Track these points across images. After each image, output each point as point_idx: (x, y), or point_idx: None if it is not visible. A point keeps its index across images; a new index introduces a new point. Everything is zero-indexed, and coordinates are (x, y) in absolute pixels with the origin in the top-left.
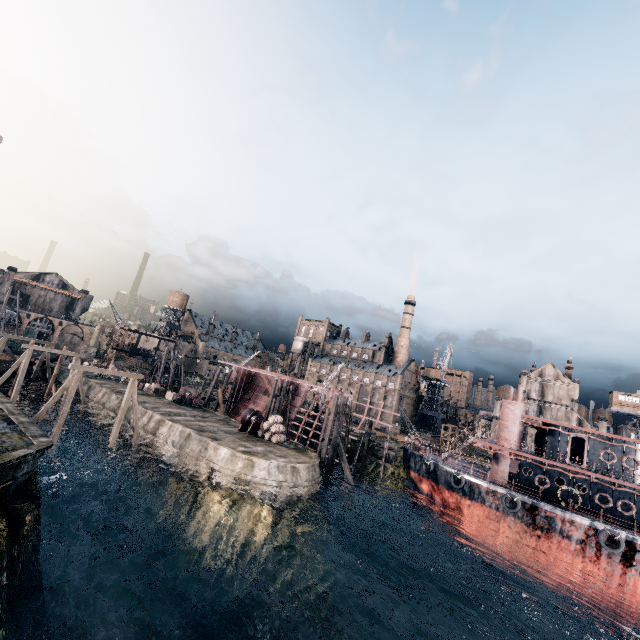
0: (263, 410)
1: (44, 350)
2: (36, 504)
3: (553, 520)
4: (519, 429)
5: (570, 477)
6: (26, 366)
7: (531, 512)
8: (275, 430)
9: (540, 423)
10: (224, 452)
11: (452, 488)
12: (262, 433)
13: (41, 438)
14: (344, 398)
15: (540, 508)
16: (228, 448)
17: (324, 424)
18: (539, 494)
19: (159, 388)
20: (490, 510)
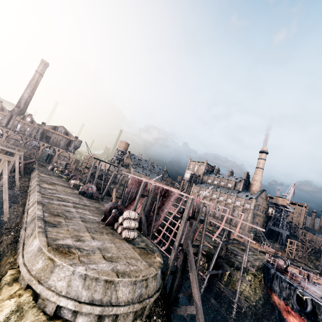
0: None
1: None
2: None
3: None
4: None
5: None
6: None
7: None
8: (125, 225)
9: None
10: (36, 243)
11: None
12: (116, 226)
13: None
14: (200, 203)
15: None
16: (41, 239)
17: None
18: None
19: (77, 183)
20: None
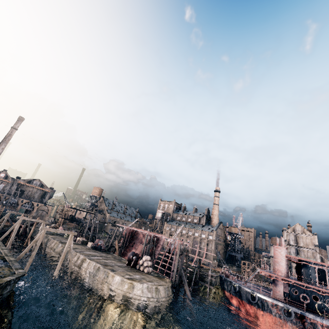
0: (140, 252)
1: (28, 219)
2: (10, 311)
3: (316, 325)
4: (285, 263)
5: (321, 295)
6: (17, 228)
7: (301, 319)
8: (146, 265)
9: (297, 260)
10: (117, 278)
11: (251, 302)
12: (139, 266)
13: (19, 270)
14: (184, 245)
15: (306, 317)
16: (120, 276)
17: (173, 261)
18: (304, 307)
19: (84, 240)
20: (275, 318)
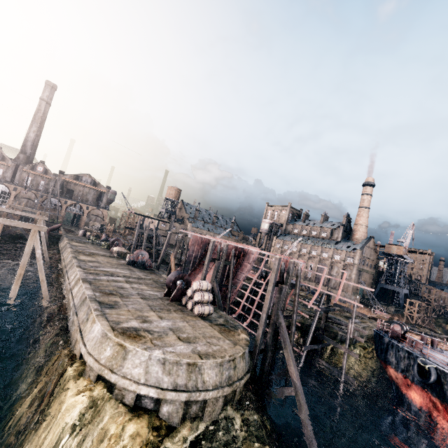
0: None
1: (7, 211)
2: None
3: None
4: None
5: None
6: None
7: None
8: (197, 299)
9: None
10: (97, 328)
11: None
12: (185, 301)
13: None
14: (289, 263)
15: None
16: (102, 323)
17: None
18: None
19: (122, 251)
20: None
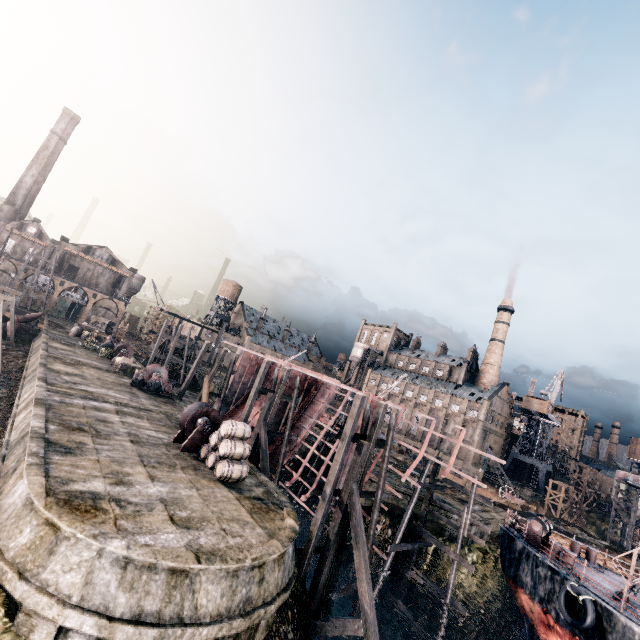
0: None
1: None
2: None
3: None
4: None
5: None
6: None
7: None
8: (223, 451)
9: None
10: (21, 489)
11: None
12: (205, 453)
13: None
14: (378, 406)
15: None
16: (32, 480)
17: None
18: None
19: (129, 364)
20: None
